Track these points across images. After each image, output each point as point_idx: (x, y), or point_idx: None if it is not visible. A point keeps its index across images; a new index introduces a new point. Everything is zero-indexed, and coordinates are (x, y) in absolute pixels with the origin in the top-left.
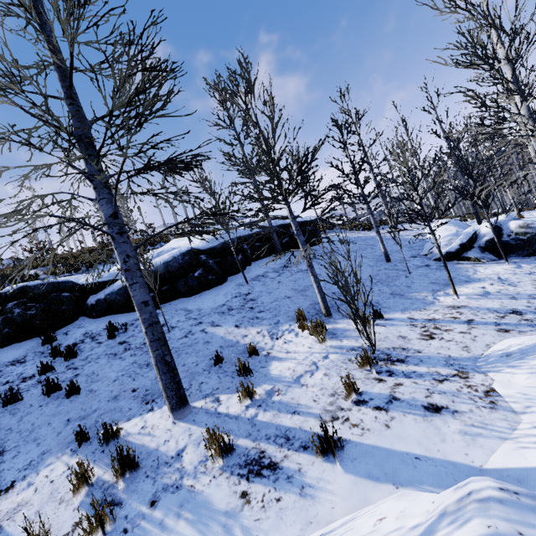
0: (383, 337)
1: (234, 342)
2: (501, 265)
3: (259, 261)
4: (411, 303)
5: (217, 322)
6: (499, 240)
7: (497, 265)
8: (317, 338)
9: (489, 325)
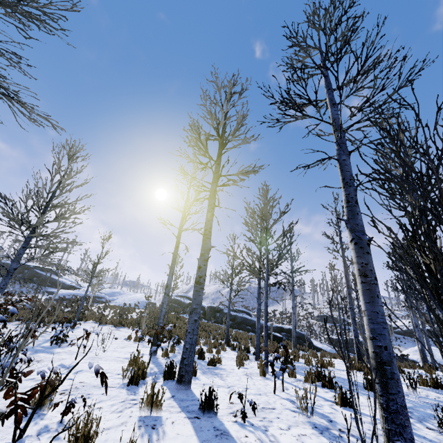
0: None
1: None
2: None
3: (440, 338)
4: None
5: None
6: None
7: None
8: None
9: None
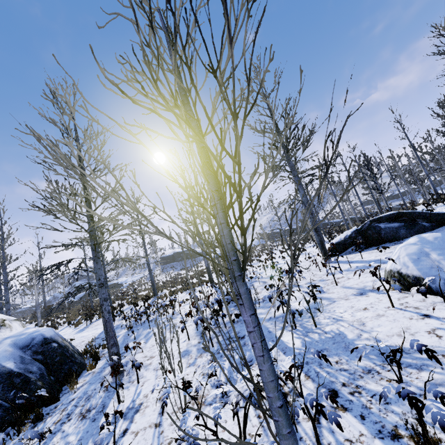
0: None
1: None
2: None
3: None
4: None
5: (439, 190)
6: None
7: None
8: None
9: None
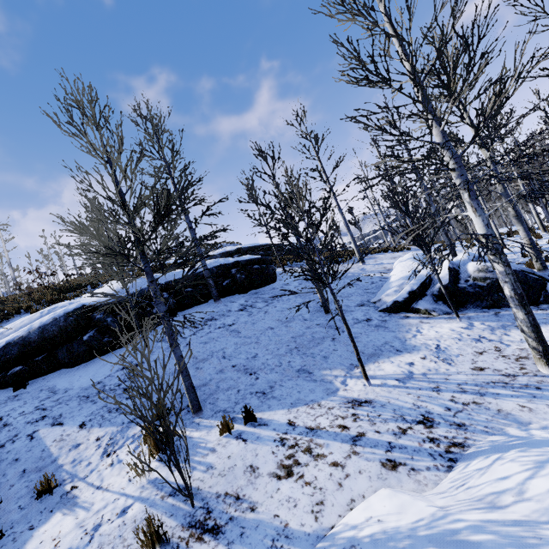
0: (228, 466)
1: (50, 459)
2: (451, 321)
3: (188, 310)
4: (311, 390)
5: (65, 415)
6: (455, 287)
7: (447, 323)
8: (135, 469)
9: (378, 449)
